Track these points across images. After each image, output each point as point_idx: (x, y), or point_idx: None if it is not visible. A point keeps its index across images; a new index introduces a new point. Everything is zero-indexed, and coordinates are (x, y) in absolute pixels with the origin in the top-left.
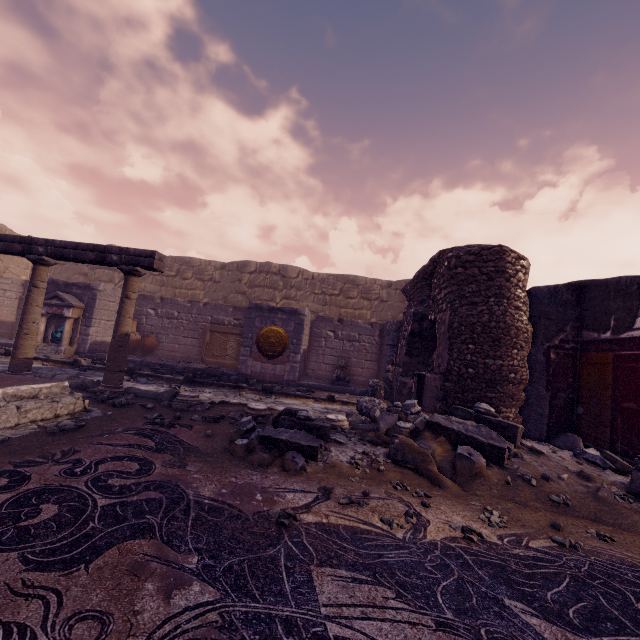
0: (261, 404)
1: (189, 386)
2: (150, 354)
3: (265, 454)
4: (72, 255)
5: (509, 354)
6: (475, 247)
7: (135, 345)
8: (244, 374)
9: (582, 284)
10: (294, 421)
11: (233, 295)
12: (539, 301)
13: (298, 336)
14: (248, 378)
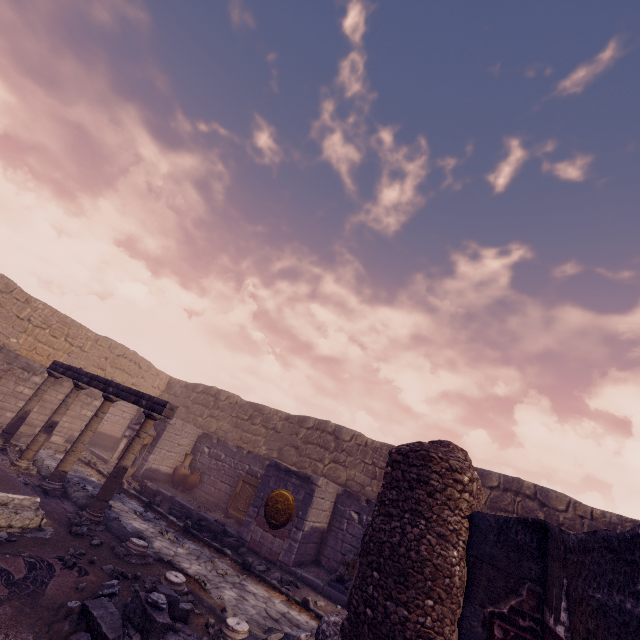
0: (183, 576)
1: (180, 535)
2: (191, 491)
3: (68, 626)
4: (123, 396)
5: (420, 603)
6: (412, 446)
7: (181, 479)
8: (244, 539)
9: (543, 525)
10: (142, 602)
11: (287, 448)
12: (483, 534)
13: (305, 508)
14: (246, 545)
